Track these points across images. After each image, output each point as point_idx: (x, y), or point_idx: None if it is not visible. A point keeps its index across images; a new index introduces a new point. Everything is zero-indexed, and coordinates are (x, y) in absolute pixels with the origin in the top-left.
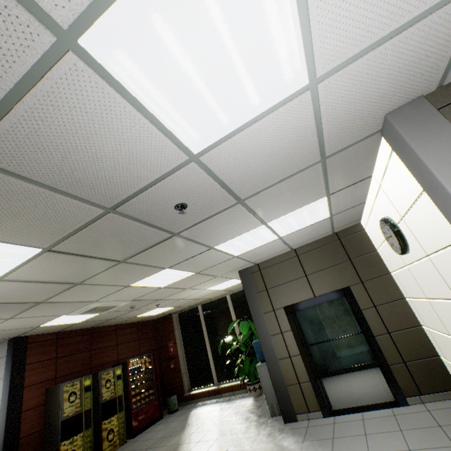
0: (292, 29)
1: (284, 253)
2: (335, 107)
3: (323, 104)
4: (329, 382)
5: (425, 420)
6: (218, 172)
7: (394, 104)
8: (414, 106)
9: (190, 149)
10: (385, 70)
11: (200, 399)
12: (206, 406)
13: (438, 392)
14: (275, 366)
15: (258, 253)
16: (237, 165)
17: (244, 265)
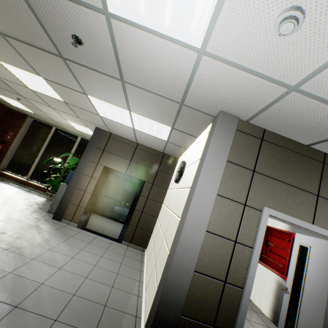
0: (211, 1)
1: (131, 140)
2: (203, 79)
3: (200, 71)
4: (97, 217)
5: (121, 251)
6: (119, 44)
7: (227, 109)
8: (232, 119)
9: (107, 4)
10: (235, 86)
11: (7, 179)
12: (9, 185)
13: (138, 245)
14: (72, 190)
15: (115, 126)
16: (133, 53)
17: (102, 126)
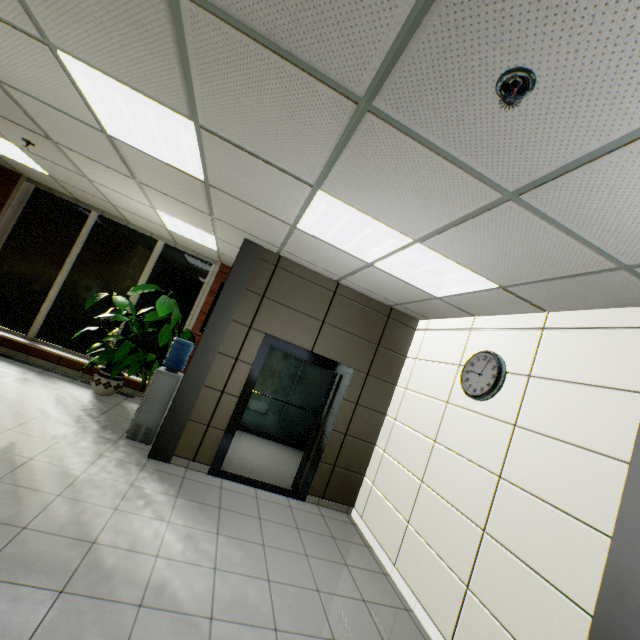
0: None
1: (324, 276)
2: None
3: None
4: None
5: (320, 525)
6: None
7: None
8: None
9: None
10: None
11: None
12: None
13: (337, 503)
14: (193, 390)
15: (314, 250)
16: None
17: (268, 241)
